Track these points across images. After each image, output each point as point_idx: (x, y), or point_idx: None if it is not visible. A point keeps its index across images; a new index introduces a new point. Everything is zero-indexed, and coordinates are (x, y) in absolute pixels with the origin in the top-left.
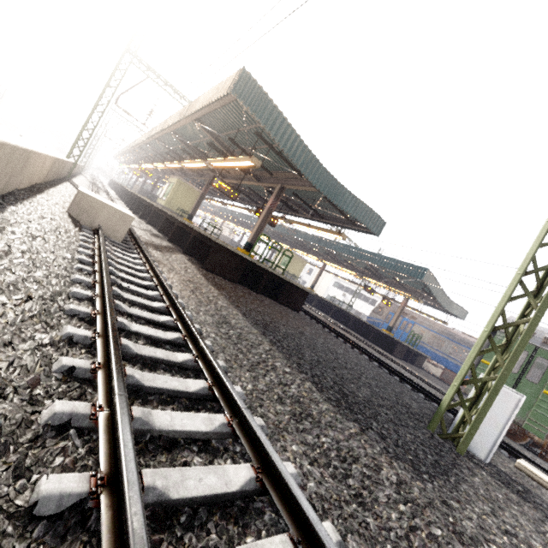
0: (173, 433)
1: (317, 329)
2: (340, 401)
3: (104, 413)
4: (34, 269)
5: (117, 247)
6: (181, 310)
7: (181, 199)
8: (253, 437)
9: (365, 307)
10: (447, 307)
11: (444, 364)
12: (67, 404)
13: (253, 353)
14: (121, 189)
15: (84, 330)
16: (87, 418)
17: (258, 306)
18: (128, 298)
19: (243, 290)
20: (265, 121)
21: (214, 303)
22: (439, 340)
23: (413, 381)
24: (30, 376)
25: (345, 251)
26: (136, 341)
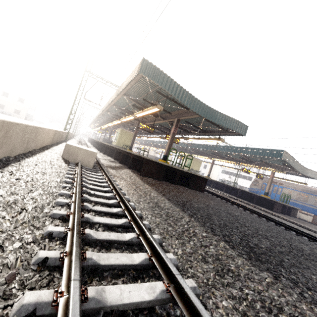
0: (122, 306)
1: (218, 201)
2: (249, 254)
3: (63, 297)
4: (32, 191)
5: (89, 171)
6: (127, 202)
7: (124, 139)
8: (188, 302)
9: (245, 182)
10: (304, 173)
11: (313, 212)
12: (34, 294)
13: (178, 225)
14: (93, 141)
15: (59, 227)
16: (49, 305)
17: (177, 193)
18: (93, 200)
19: (166, 184)
20: (161, 83)
21: (149, 195)
22: (304, 196)
23: (295, 228)
24: (11, 271)
25: (224, 149)
26: (96, 229)
